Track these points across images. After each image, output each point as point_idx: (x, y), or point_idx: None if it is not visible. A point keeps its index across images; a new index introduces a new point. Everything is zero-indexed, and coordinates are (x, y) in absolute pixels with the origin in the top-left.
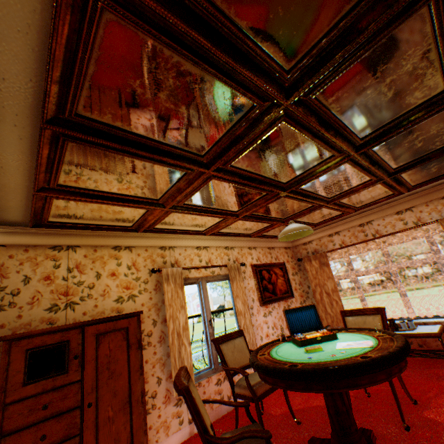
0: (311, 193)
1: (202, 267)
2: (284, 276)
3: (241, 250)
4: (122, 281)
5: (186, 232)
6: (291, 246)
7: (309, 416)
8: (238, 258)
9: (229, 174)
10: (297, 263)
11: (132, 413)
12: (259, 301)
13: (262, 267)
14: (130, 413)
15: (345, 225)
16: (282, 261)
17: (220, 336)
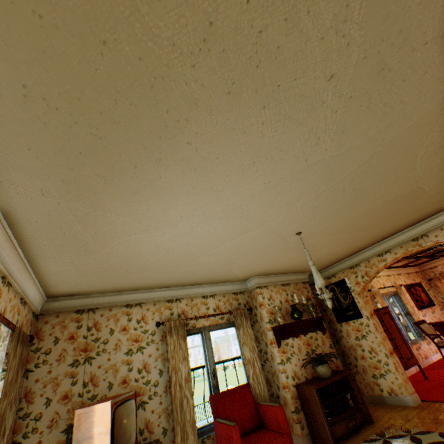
0: None
1: (384, 287)
2: (423, 291)
3: (393, 276)
4: None
5: None
6: (418, 271)
7: None
8: (394, 281)
9: None
10: (427, 282)
11: (405, 345)
12: (416, 307)
13: (409, 286)
14: (405, 345)
15: None
16: (417, 282)
17: (415, 321)
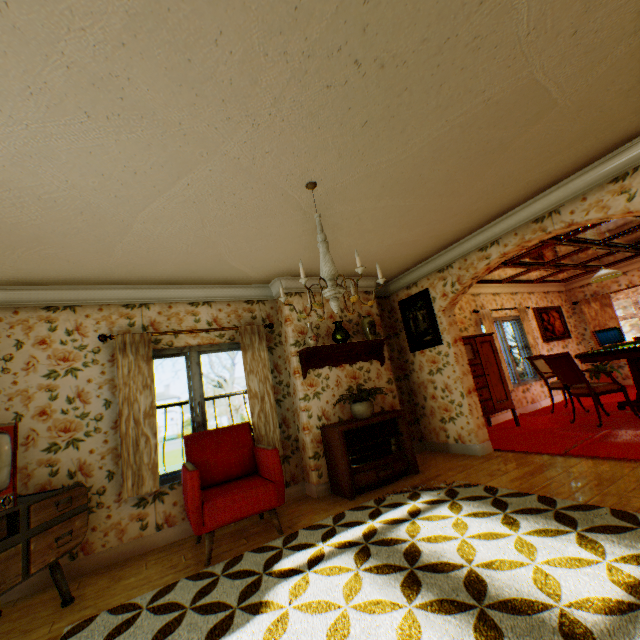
0: (614, 244)
1: (501, 309)
2: (560, 319)
3: (522, 295)
4: (458, 318)
5: (489, 281)
6: (563, 290)
7: (606, 404)
8: (521, 302)
9: (567, 242)
10: (571, 307)
11: (502, 384)
12: (542, 339)
13: (541, 310)
14: (501, 384)
15: (633, 265)
16: (556, 305)
17: (529, 356)
